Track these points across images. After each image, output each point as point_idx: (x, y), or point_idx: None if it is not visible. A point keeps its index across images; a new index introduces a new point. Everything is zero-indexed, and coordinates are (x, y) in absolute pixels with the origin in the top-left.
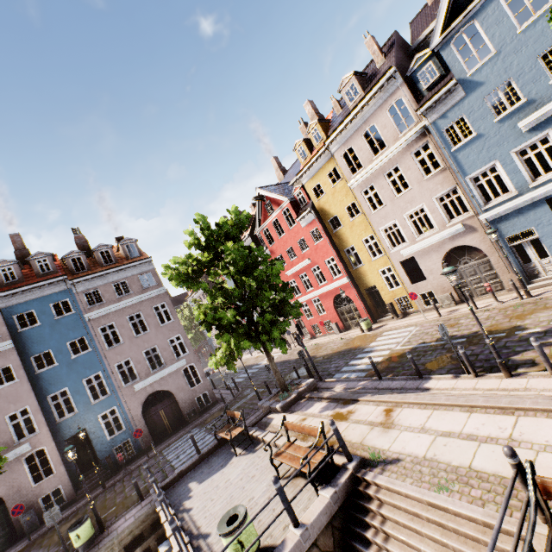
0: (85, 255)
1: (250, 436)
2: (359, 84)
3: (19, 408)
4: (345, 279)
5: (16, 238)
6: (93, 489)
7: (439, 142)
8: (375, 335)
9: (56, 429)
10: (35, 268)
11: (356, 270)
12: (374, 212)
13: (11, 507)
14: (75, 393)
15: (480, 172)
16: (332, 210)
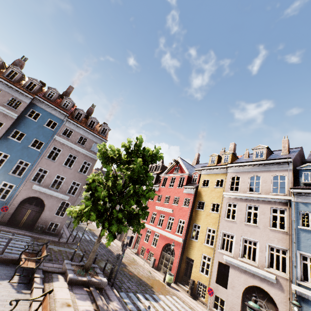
0: (85, 116)
1: (33, 277)
2: (266, 153)
3: None
4: (181, 239)
5: (71, 88)
6: None
7: (293, 215)
8: (168, 292)
9: None
10: (62, 102)
11: (191, 240)
12: (226, 219)
13: None
14: (9, 161)
15: (310, 256)
16: (205, 197)
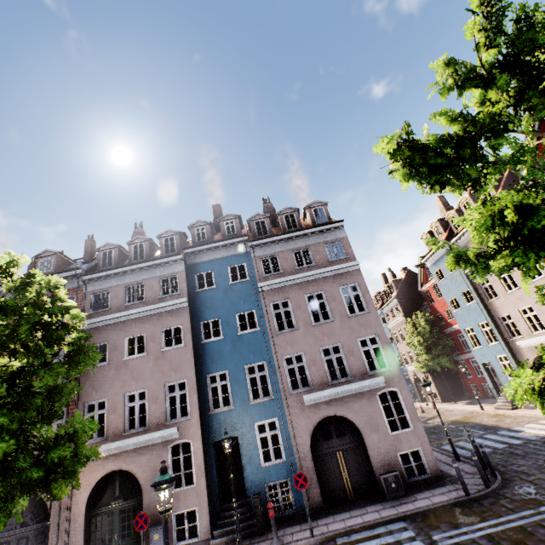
0: (270, 221)
1: None
2: None
3: (178, 379)
4: None
5: (217, 208)
6: (231, 540)
7: None
8: None
9: (207, 422)
10: (222, 230)
11: None
12: None
13: (146, 507)
14: (234, 381)
15: None
16: None
